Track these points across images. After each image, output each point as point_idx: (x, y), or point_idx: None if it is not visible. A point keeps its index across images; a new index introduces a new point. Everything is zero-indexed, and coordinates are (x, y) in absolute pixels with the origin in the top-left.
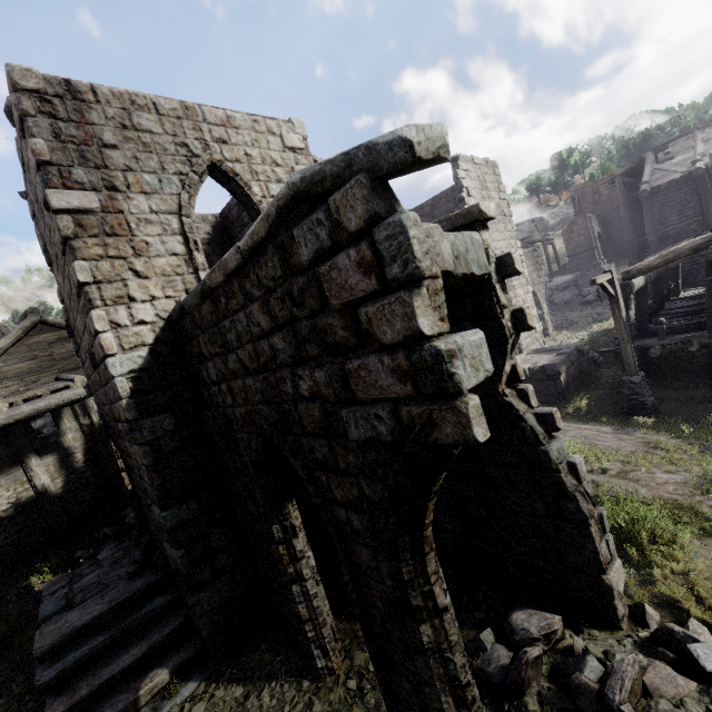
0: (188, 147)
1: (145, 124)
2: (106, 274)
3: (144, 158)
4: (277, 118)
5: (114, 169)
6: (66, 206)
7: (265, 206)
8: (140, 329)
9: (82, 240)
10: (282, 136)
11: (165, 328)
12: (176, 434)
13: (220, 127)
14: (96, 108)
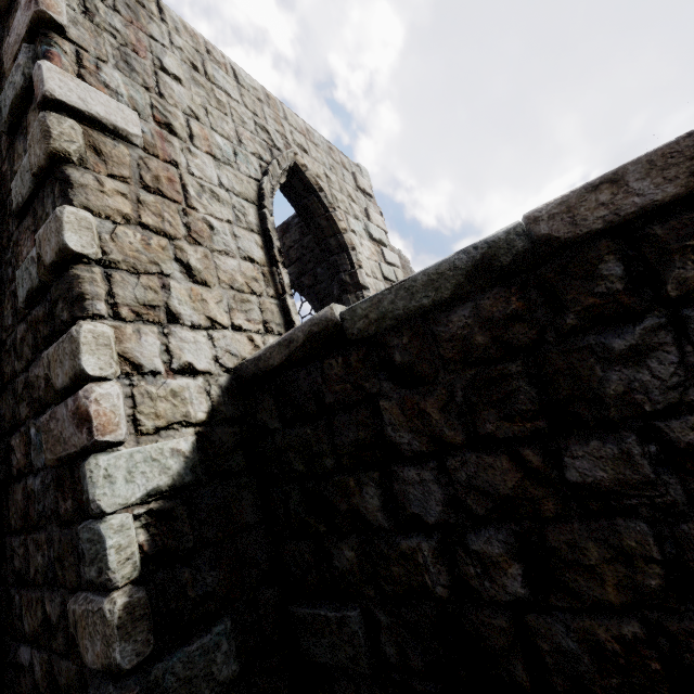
0: (269, 134)
1: (220, 80)
2: (129, 252)
3: (216, 115)
4: (348, 157)
5: (172, 104)
6: (76, 103)
7: (350, 236)
8: (182, 385)
9: (93, 175)
10: (354, 174)
11: (228, 389)
12: (238, 688)
13: (301, 134)
14: (158, 24)
